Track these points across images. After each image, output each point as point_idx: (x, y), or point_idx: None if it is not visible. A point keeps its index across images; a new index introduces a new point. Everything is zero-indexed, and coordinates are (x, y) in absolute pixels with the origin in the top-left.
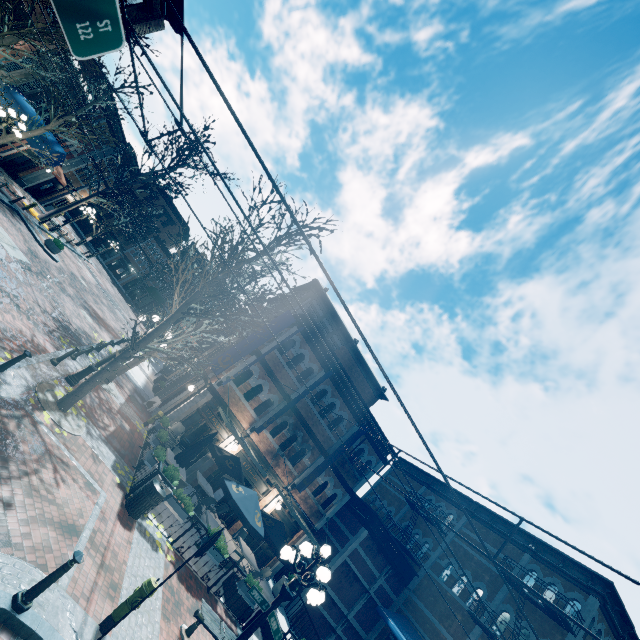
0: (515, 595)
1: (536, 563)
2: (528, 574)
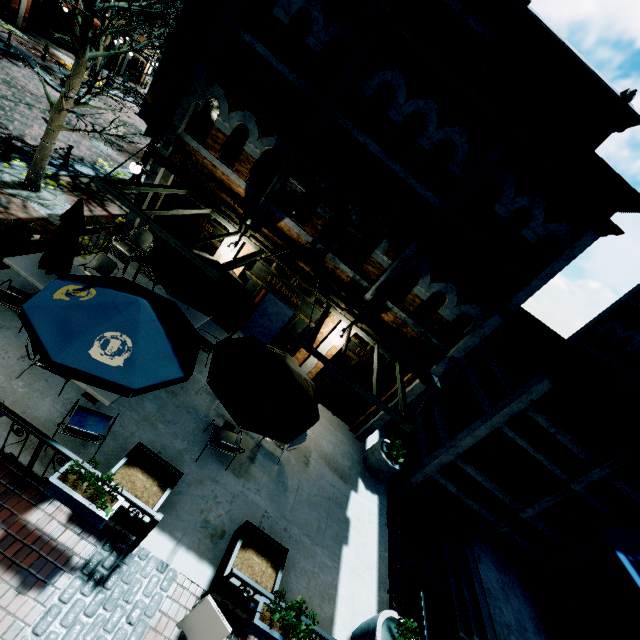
0: None
1: None
2: None
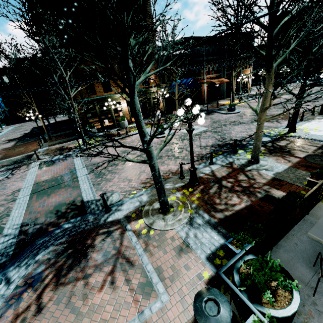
0: None
1: None
2: None
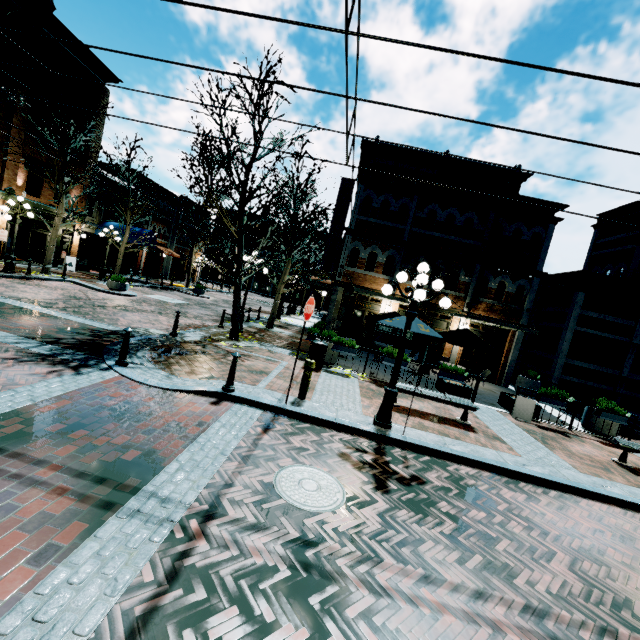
0: None
1: None
2: None
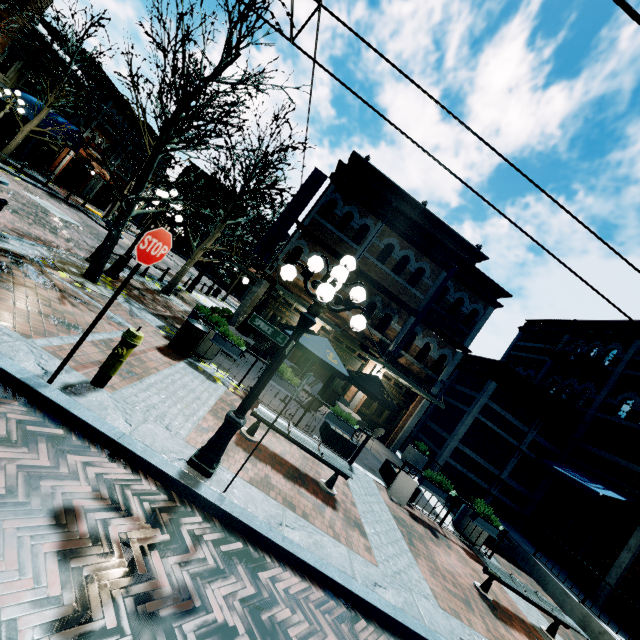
0: None
1: None
2: None
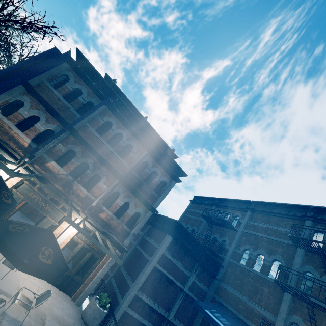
0: (310, 256)
1: (318, 225)
2: (321, 231)
